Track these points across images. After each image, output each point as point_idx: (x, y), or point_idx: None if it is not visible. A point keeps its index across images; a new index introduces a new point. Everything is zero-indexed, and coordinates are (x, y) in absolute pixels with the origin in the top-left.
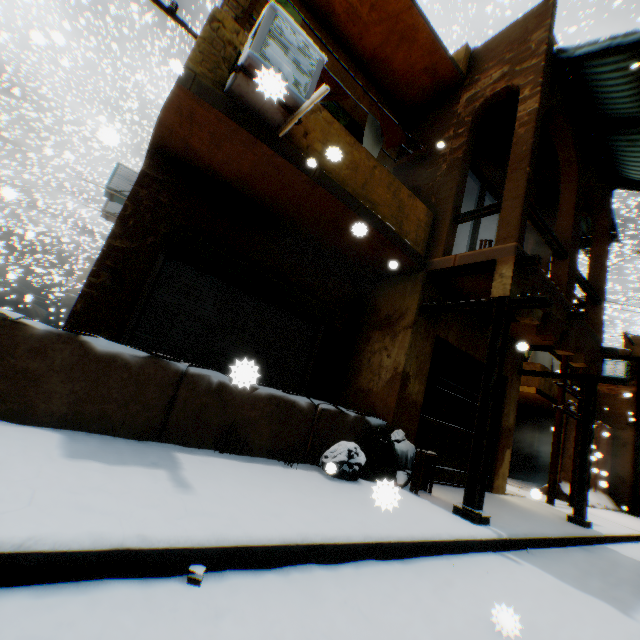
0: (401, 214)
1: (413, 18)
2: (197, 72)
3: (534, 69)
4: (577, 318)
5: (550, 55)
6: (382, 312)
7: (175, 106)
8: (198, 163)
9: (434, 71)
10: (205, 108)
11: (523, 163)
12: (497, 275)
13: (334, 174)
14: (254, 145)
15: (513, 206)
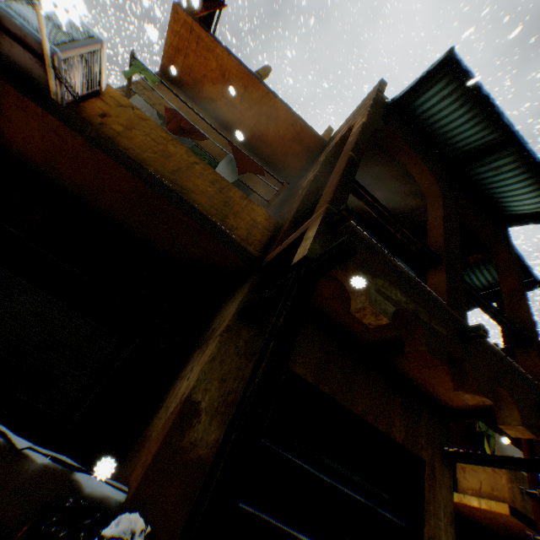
0: (227, 209)
1: (271, 100)
2: None
3: (366, 108)
4: (474, 334)
5: (382, 103)
6: (212, 327)
7: None
8: (15, 150)
9: (300, 138)
10: None
11: (348, 151)
12: (303, 240)
13: (132, 152)
14: (27, 105)
15: (333, 180)
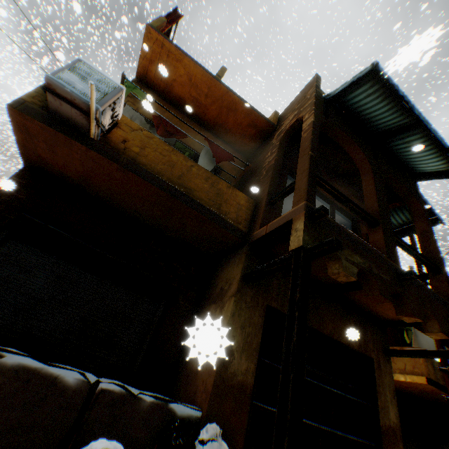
0: (220, 199)
1: (231, 96)
2: (29, 100)
3: (310, 104)
4: (407, 277)
5: (321, 98)
6: (218, 286)
7: (17, 124)
8: (54, 170)
9: (254, 124)
10: (31, 120)
11: (307, 150)
12: (293, 230)
13: (149, 167)
14: (72, 144)
15: (302, 177)
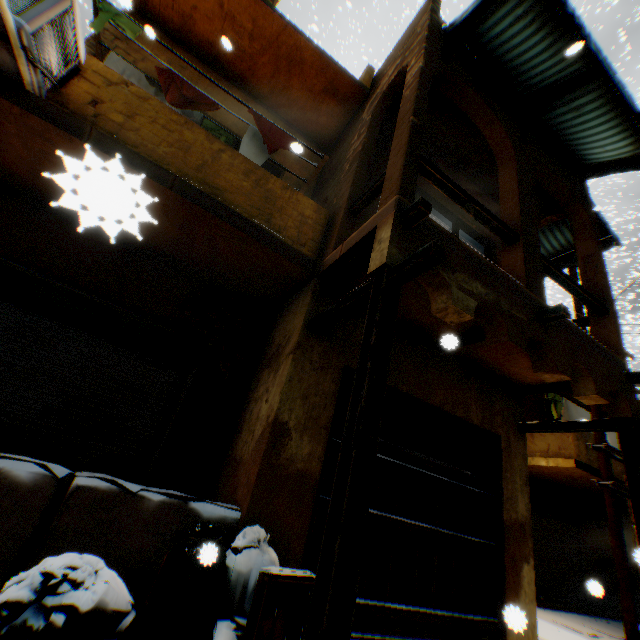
0: (270, 206)
1: (291, 37)
2: None
3: (419, 43)
4: (554, 316)
5: (438, 31)
6: (275, 343)
7: None
8: None
9: (333, 89)
10: None
11: (408, 116)
12: (376, 243)
13: (144, 149)
14: None
15: (397, 160)
